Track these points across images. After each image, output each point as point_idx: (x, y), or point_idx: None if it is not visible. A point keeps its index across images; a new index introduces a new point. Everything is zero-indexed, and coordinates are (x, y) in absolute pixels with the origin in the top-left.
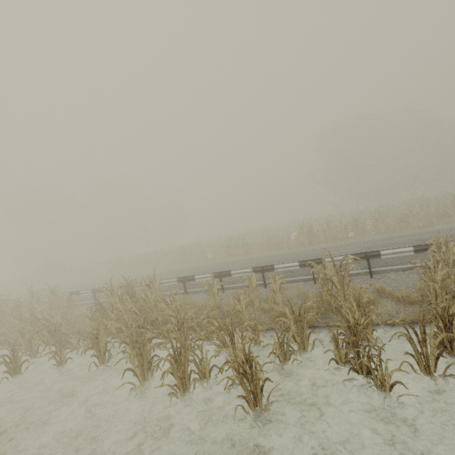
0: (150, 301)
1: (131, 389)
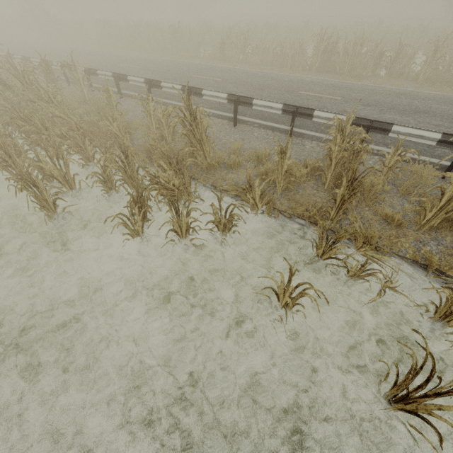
0: (45, 93)
1: (3, 170)
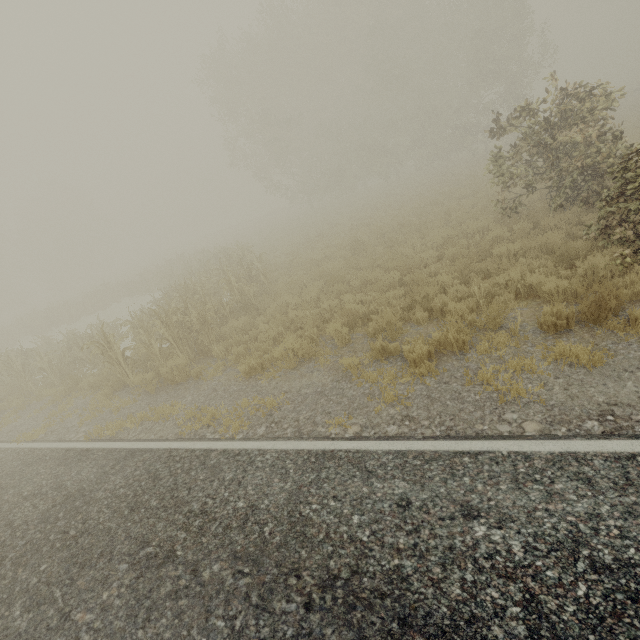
0: None
1: None
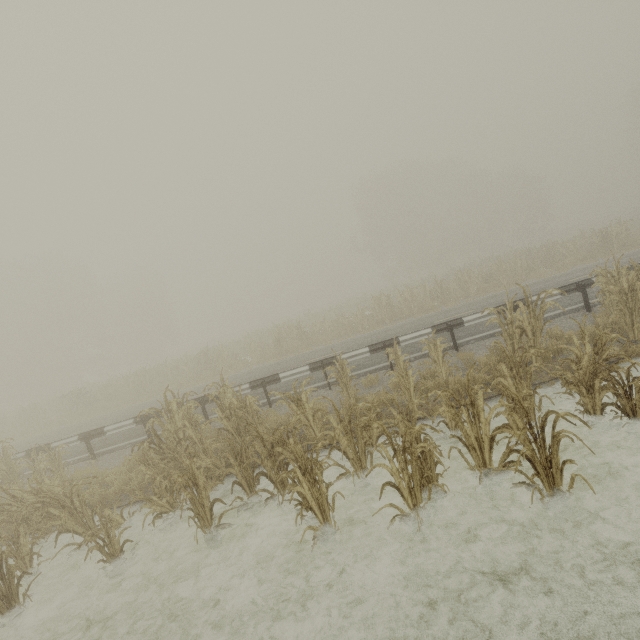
0: (252, 411)
1: (314, 538)
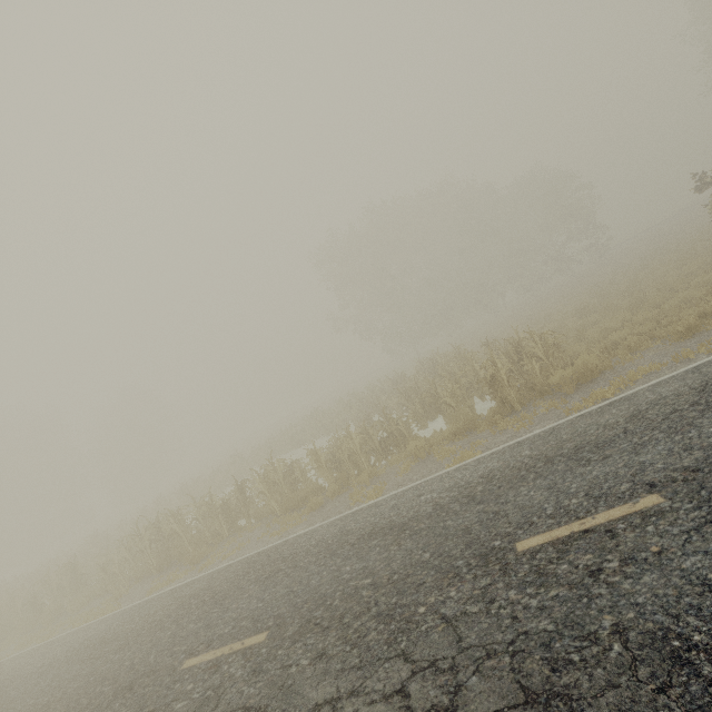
0: None
1: None
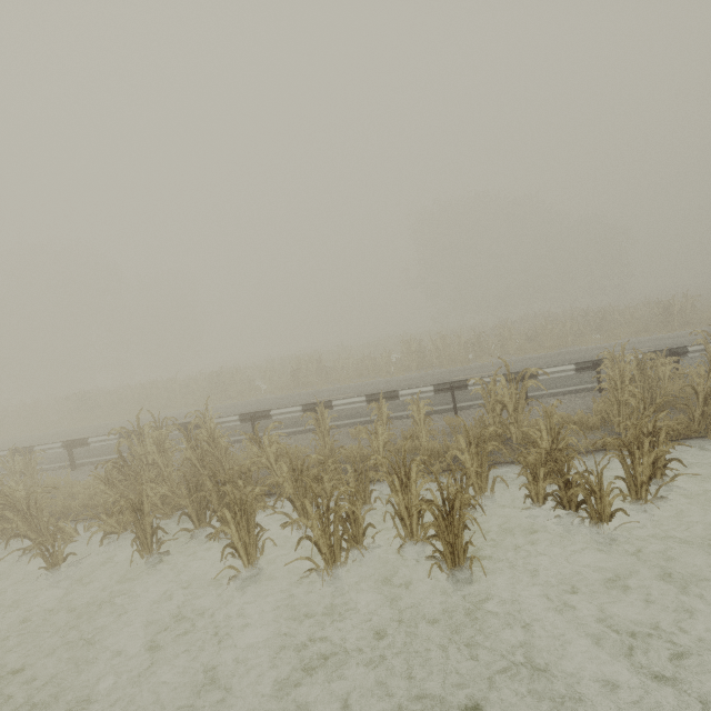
0: (220, 446)
1: (233, 577)
